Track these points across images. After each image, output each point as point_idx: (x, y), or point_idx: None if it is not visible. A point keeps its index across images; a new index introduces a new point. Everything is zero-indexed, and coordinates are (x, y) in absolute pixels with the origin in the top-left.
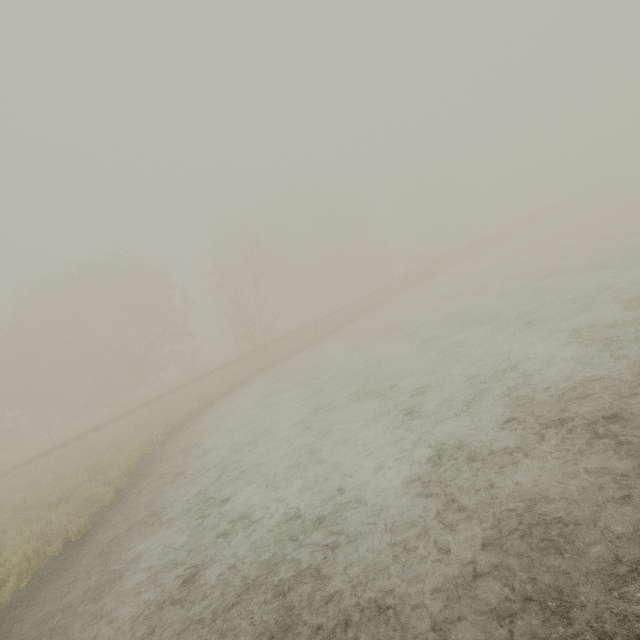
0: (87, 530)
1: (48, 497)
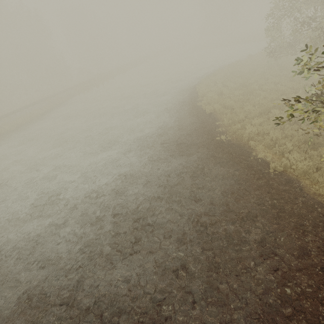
0: None
1: None
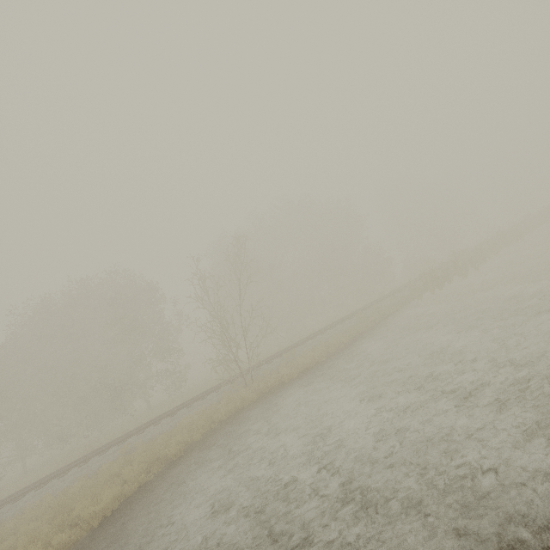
0: None
1: None
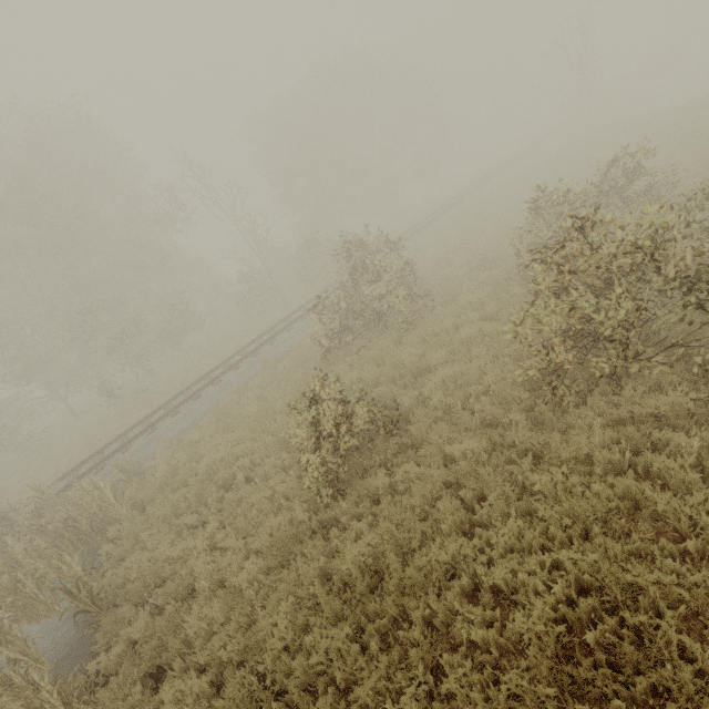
0: None
1: None
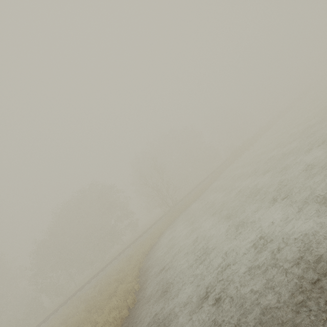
0: (135, 302)
1: (103, 297)
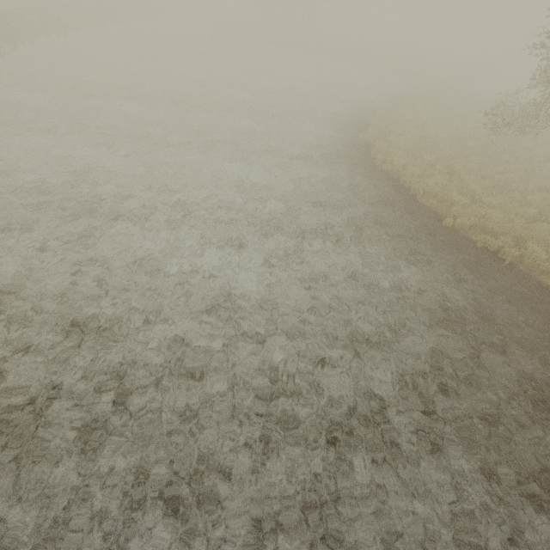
0: None
1: None
